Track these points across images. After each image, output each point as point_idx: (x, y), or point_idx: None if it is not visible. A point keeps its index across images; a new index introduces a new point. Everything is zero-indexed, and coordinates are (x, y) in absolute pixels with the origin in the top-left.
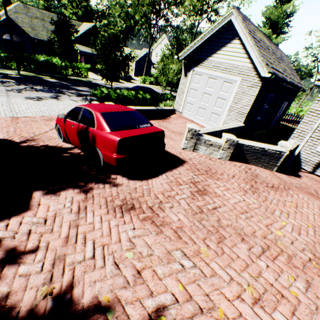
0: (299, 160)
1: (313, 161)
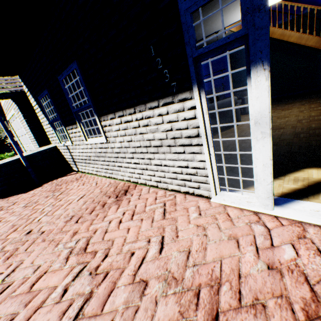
0: (68, 162)
1: (71, 158)
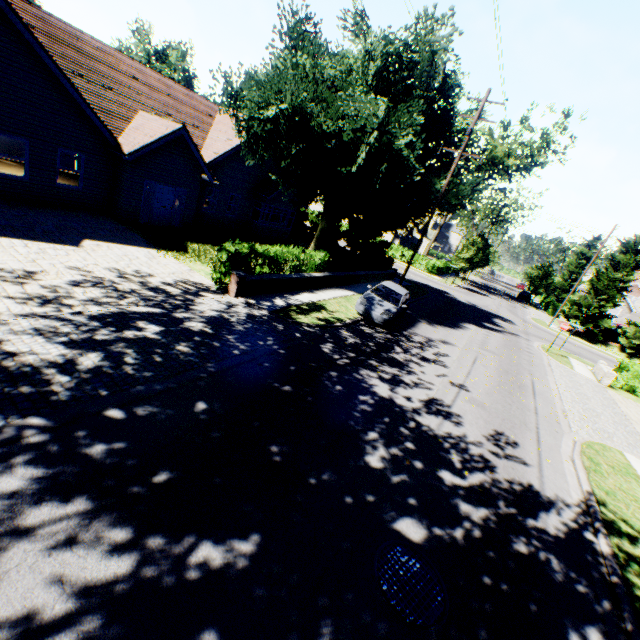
0: None
1: None
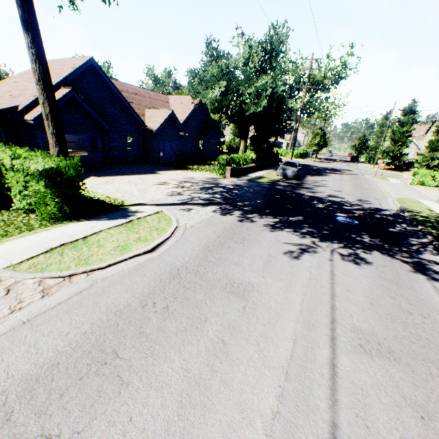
0: None
1: None
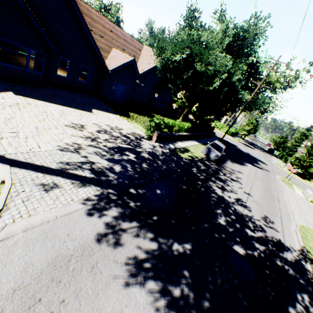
0: None
1: None
